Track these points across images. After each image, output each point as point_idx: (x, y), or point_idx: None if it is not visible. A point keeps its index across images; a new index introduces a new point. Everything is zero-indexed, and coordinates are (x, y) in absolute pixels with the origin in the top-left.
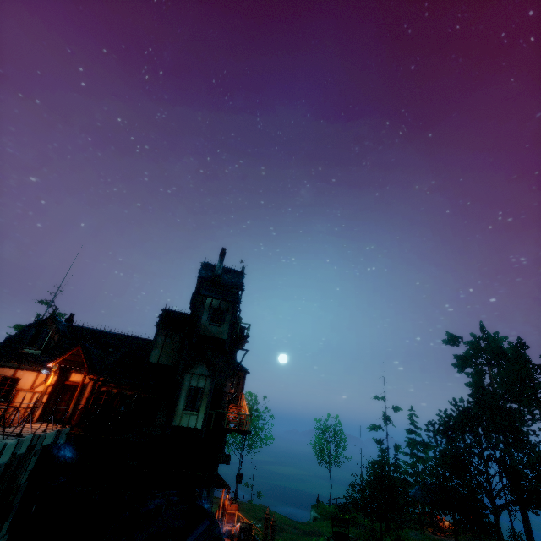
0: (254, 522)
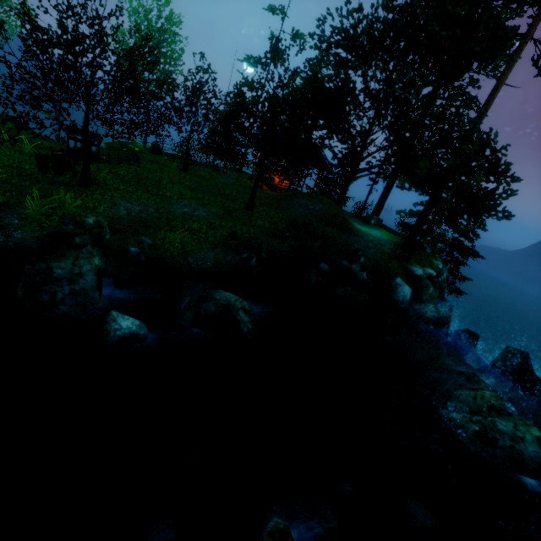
0: None
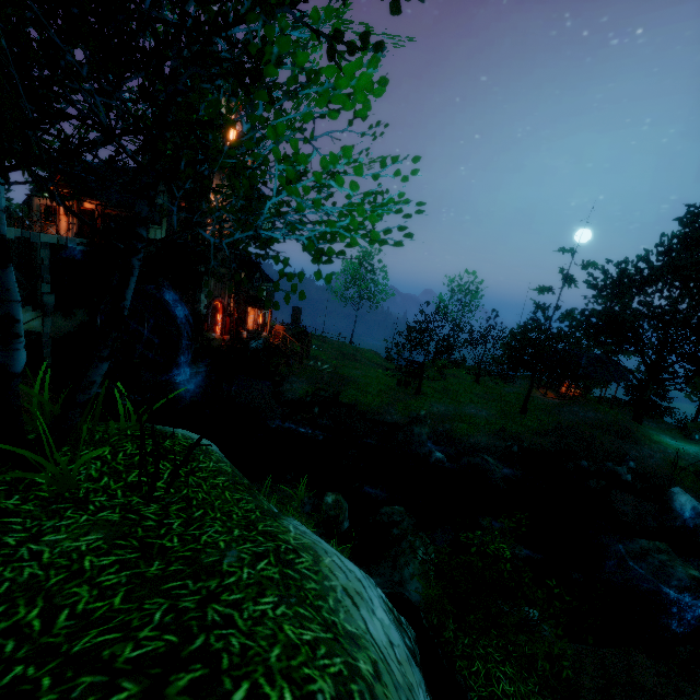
0: (313, 346)
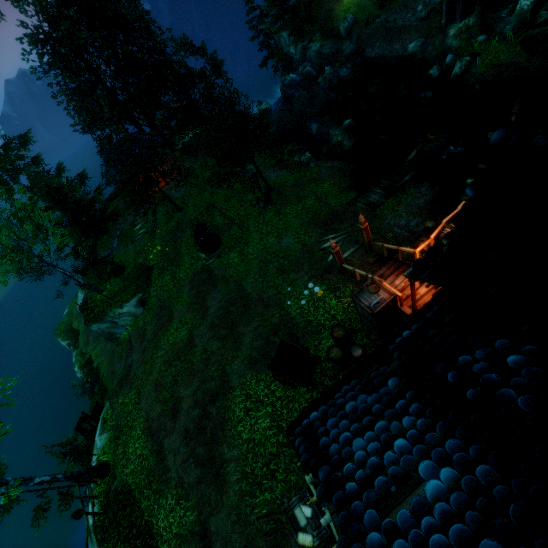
0: (304, 301)
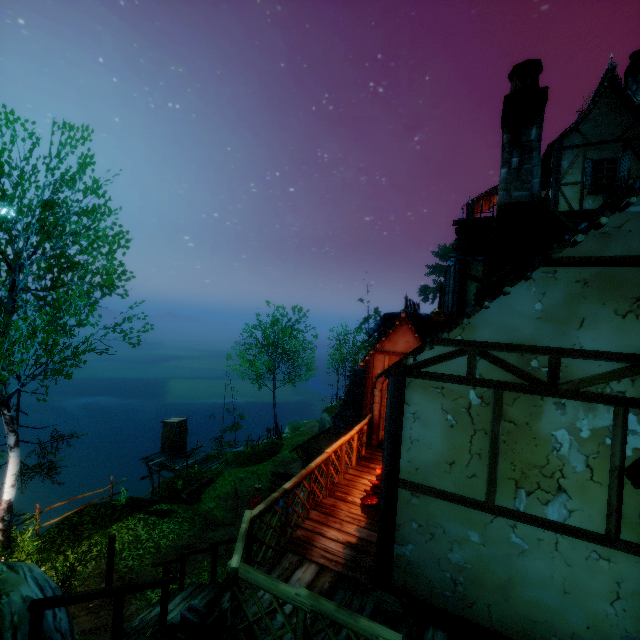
0: None
